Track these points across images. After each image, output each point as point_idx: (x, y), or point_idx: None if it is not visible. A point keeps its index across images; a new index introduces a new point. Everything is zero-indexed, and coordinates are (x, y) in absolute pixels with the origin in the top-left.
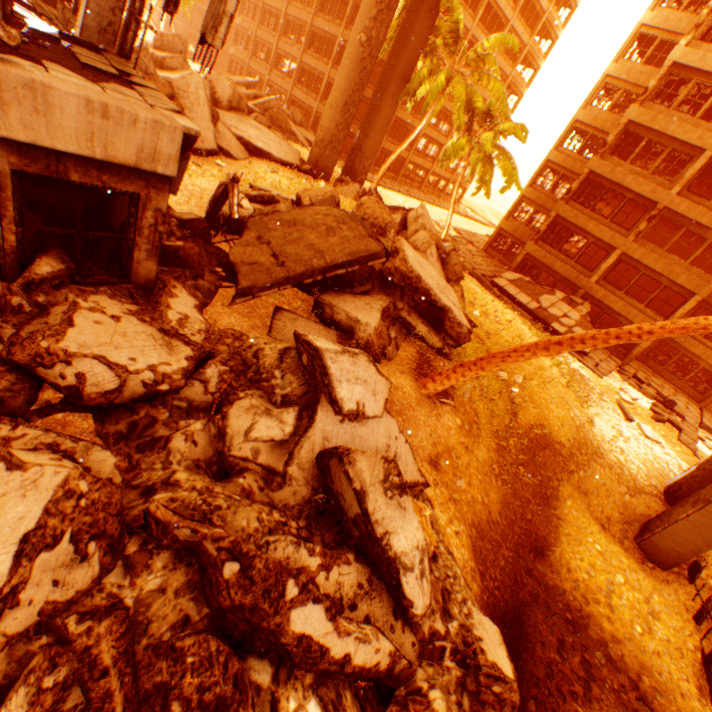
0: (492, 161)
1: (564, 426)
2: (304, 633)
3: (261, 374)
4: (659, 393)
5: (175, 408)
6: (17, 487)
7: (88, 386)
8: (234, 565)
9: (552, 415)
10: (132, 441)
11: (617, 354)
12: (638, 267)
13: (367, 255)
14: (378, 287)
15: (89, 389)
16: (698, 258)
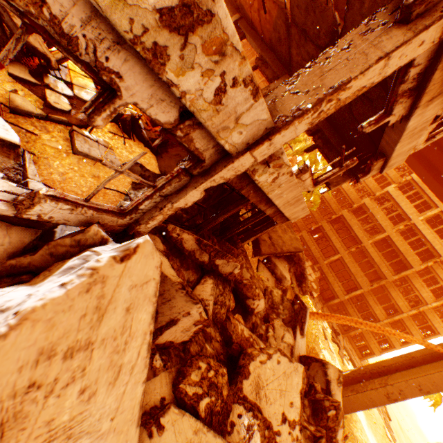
0: (312, 194)
1: (310, 337)
2: (338, 438)
3: (274, 304)
4: (333, 326)
5: (259, 318)
6: (293, 369)
7: (256, 309)
8: (333, 411)
9: (308, 330)
10: (254, 333)
11: (322, 300)
12: (345, 266)
13: (299, 250)
14: (284, 256)
15: (256, 310)
16: (359, 266)
